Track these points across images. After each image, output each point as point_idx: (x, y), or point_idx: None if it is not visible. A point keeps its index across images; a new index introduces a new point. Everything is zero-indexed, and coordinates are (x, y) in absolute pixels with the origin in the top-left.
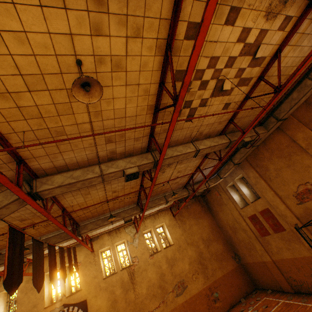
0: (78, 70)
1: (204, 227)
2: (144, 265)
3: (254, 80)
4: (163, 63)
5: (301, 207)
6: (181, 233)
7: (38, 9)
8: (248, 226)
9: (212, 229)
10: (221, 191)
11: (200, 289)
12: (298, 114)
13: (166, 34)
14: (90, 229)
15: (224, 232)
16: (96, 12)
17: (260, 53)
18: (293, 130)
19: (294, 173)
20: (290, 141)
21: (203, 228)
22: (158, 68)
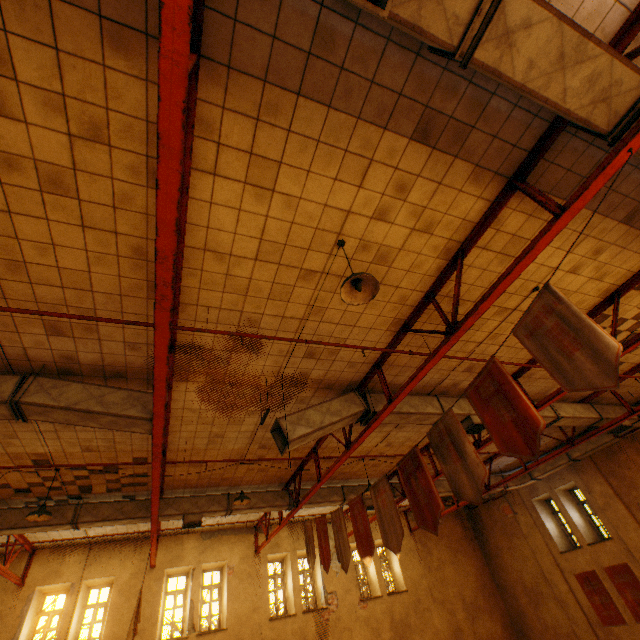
0: (527, 294)
1: (468, 574)
2: (348, 617)
3: None
4: (597, 305)
5: None
6: (422, 571)
7: (553, 249)
8: (573, 595)
9: (482, 584)
10: (518, 506)
11: None
12: None
13: (621, 282)
14: (310, 500)
15: (507, 598)
16: (586, 258)
17: None
18: None
19: None
20: None
21: (465, 575)
22: (588, 308)
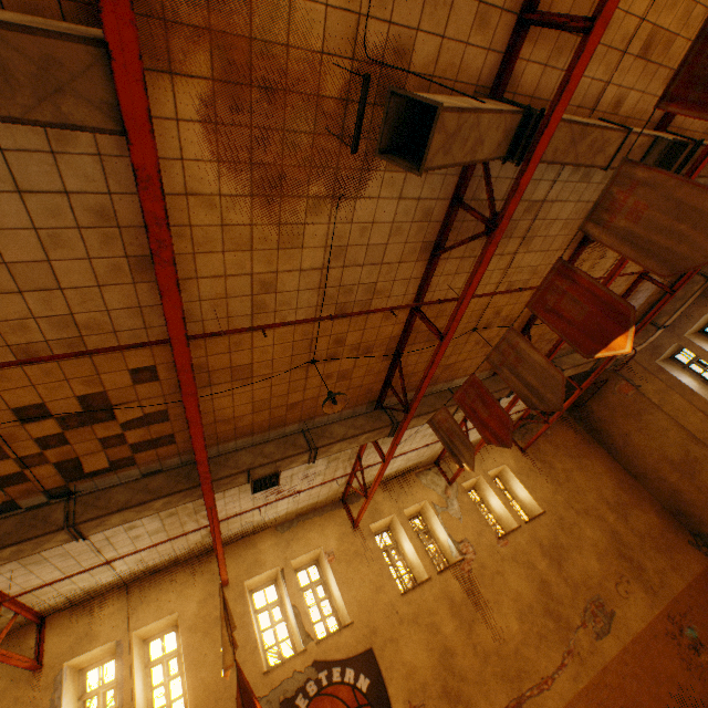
0: None
1: (600, 476)
2: (492, 561)
3: None
4: None
5: None
6: (551, 488)
7: None
8: None
9: (619, 481)
10: (639, 377)
11: (647, 620)
12: None
13: None
14: (417, 413)
15: (652, 484)
16: None
17: None
18: None
19: None
20: None
21: (598, 478)
22: None
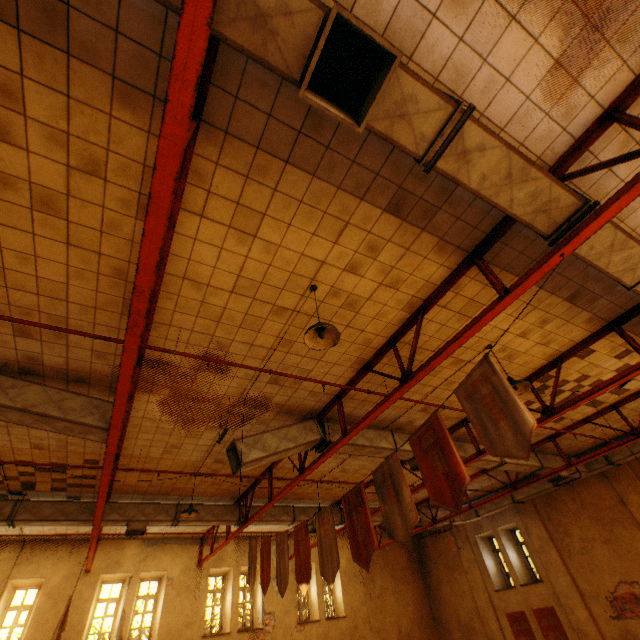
0: (480, 350)
1: (407, 604)
2: (283, 639)
3: (605, 405)
4: (543, 366)
5: (617, 626)
6: (363, 597)
7: (505, 315)
8: (502, 634)
9: (419, 616)
10: (462, 541)
11: None
12: (636, 465)
13: (565, 349)
14: (260, 518)
15: (442, 631)
16: (534, 326)
17: (626, 385)
18: (624, 485)
19: (614, 556)
20: (616, 500)
21: (404, 605)
22: (535, 367)
